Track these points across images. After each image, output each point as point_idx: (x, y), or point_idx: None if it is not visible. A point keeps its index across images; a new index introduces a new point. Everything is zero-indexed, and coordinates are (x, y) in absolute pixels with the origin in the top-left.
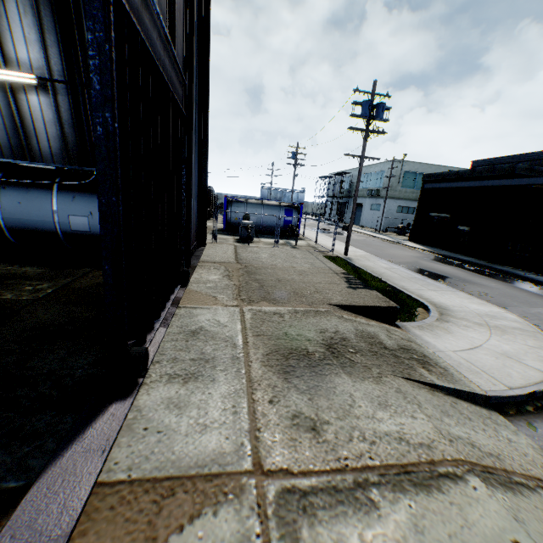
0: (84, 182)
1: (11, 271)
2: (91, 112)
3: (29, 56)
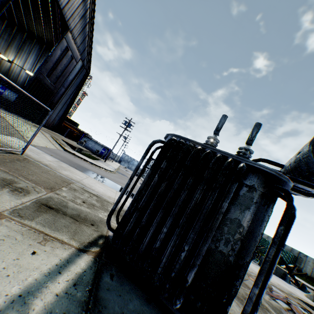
0: None
1: None
2: None
3: None
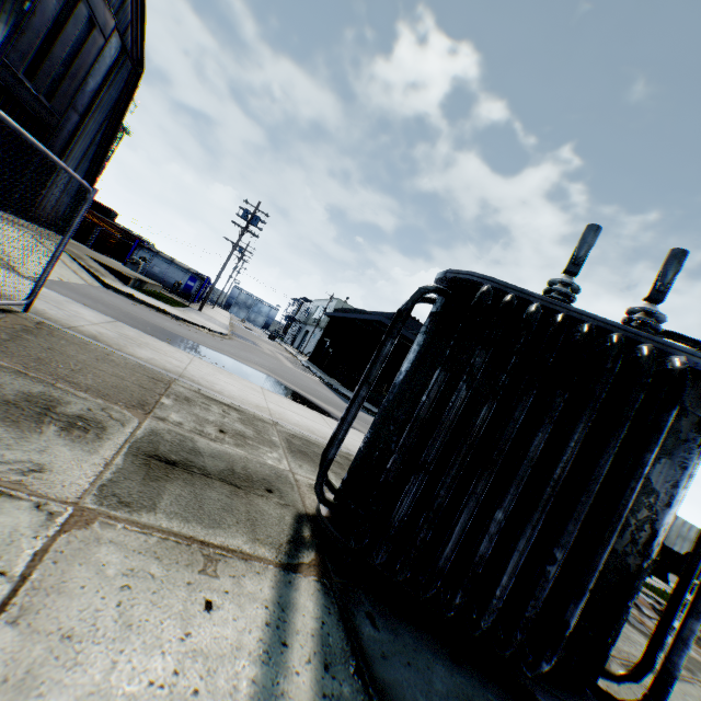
0: None
1: None
2: None
3: None
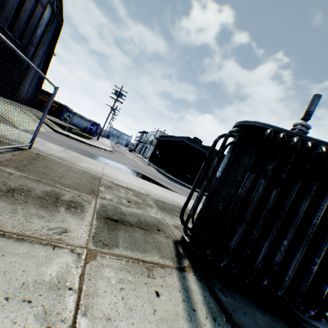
0: None
1: None
2: None
3: None
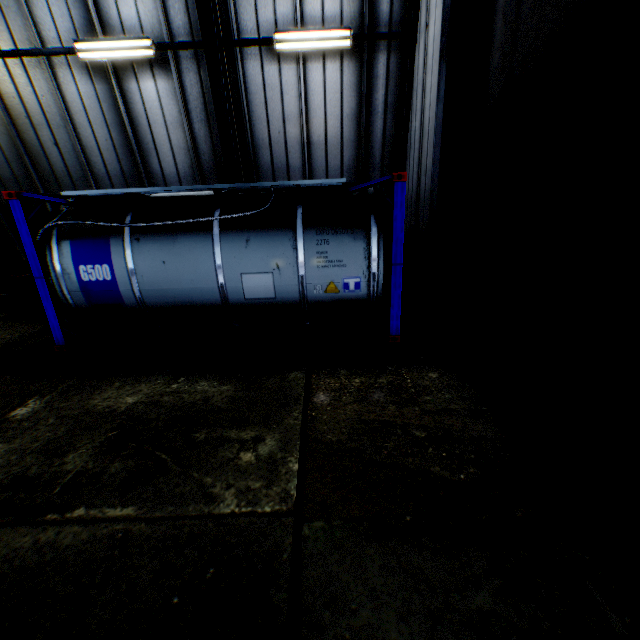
0: (259, 211)
1: (182, 399)
2: (232, 93)
3: (135, 9)
